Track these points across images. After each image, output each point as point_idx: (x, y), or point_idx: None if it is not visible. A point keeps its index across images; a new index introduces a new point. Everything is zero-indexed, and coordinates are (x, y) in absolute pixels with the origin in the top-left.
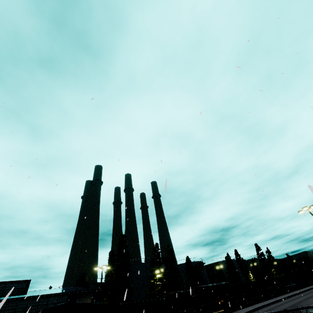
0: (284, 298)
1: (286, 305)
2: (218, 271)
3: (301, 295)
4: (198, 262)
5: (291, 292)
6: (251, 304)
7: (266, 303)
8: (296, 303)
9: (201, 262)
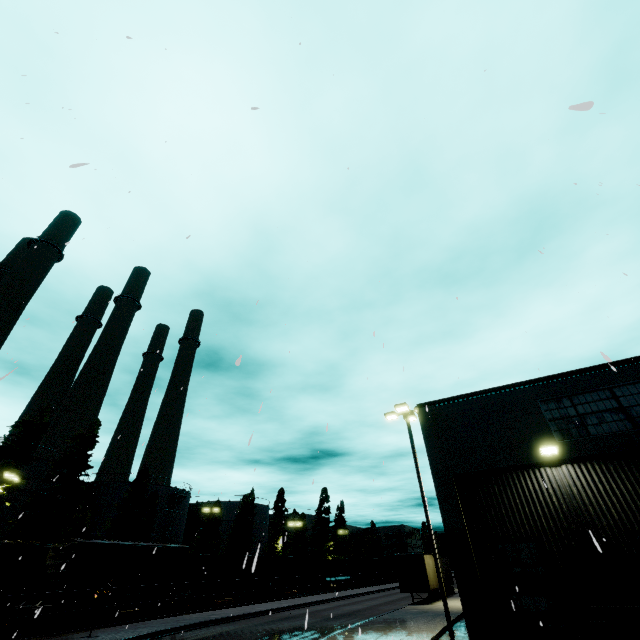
0: (297, 605)
1: (255, 634)
2: (211, 519)
3: (331, 606)
4: (175, 490)
5: (331, 593)
6: (220, 607)
7: (244, 612)
8: (279, 634)
9: (179, 491)
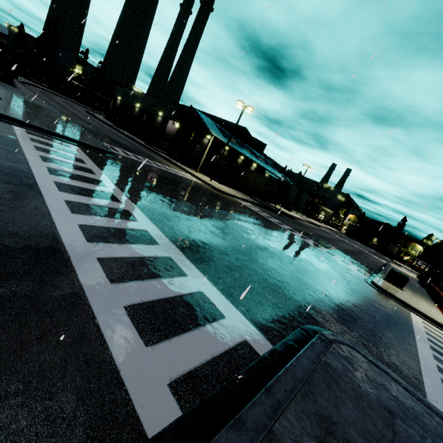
0: None
1: None
2: None
3: None
4: None
5: None
6: None
7: None
8: None
9: None
